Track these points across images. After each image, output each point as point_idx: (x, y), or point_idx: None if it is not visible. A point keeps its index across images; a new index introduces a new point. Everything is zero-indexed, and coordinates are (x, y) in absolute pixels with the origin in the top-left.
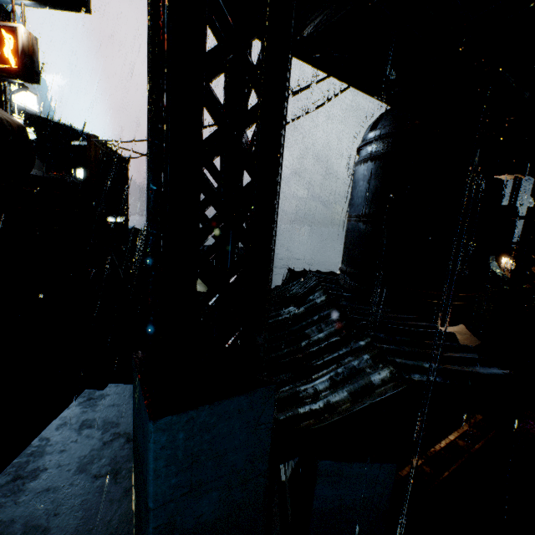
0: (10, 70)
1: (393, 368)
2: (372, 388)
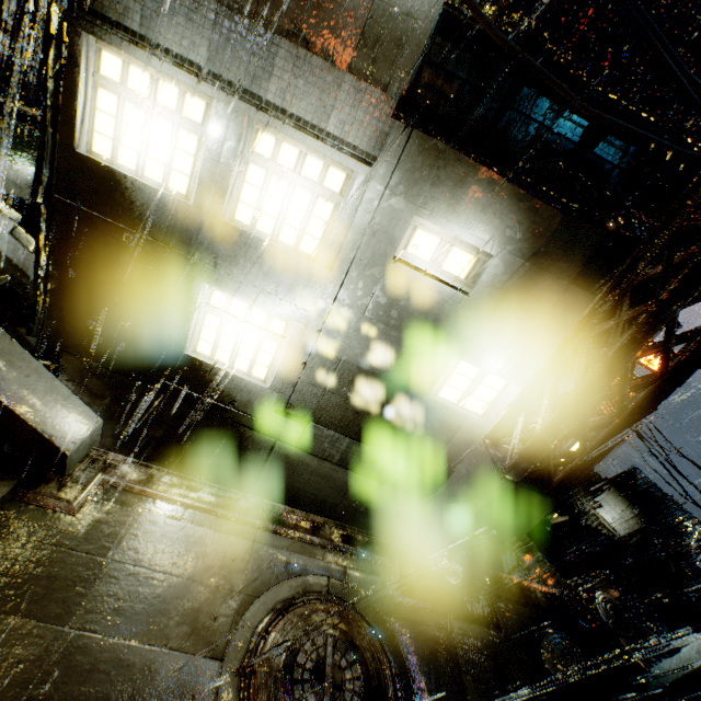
0: None
1: None
2: None
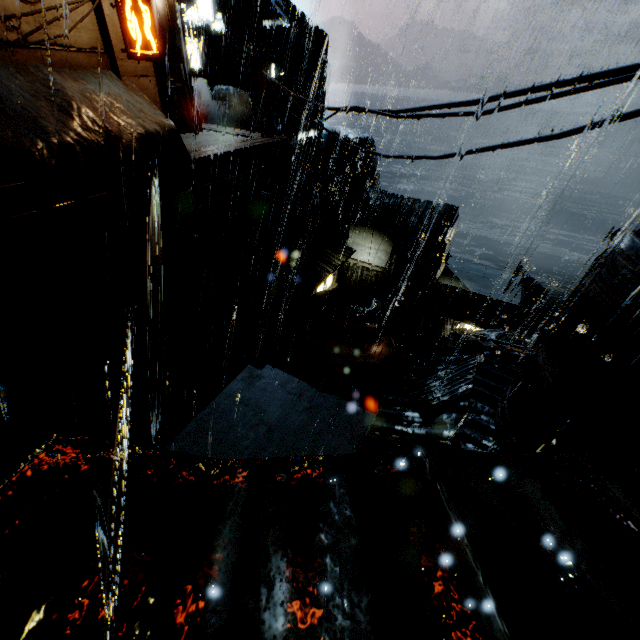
0: (153, 58)
1: None
2: None
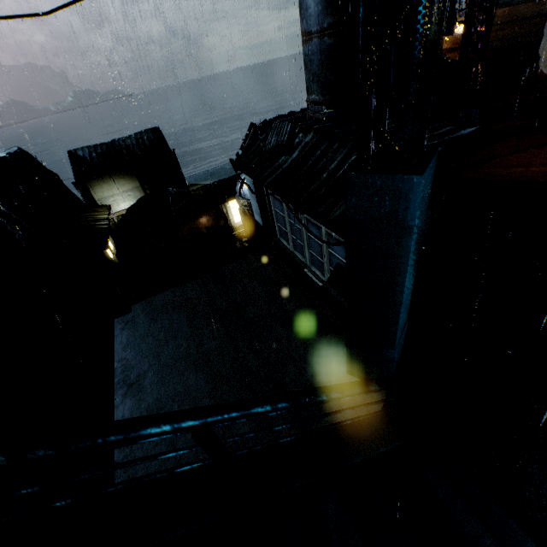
0: None
1: None
2: None
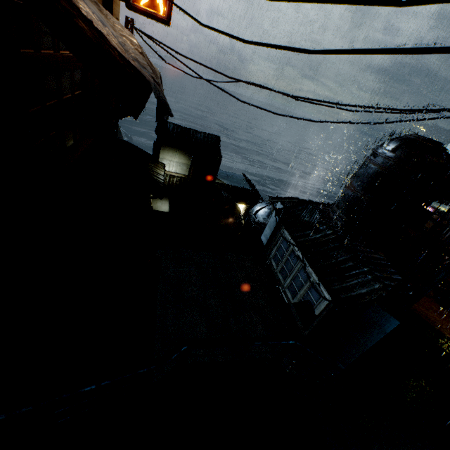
0: (158, 17)
1: (383, 285)
2: (375, 290)
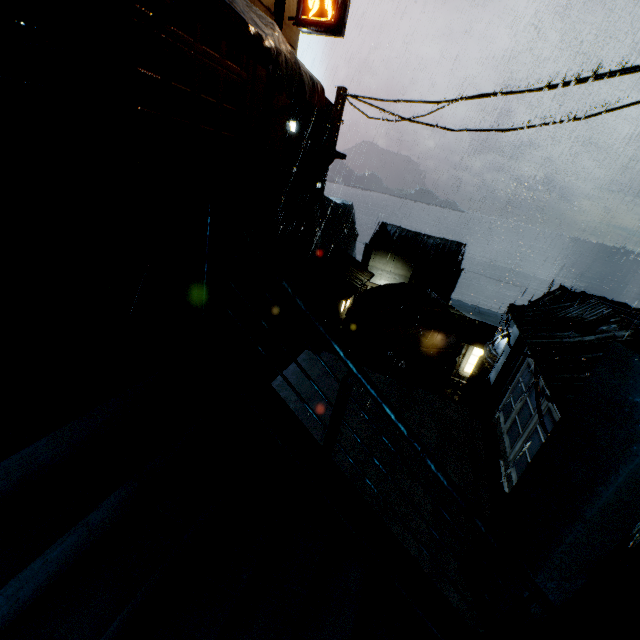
0: (325, 24)
1: None
2: None
